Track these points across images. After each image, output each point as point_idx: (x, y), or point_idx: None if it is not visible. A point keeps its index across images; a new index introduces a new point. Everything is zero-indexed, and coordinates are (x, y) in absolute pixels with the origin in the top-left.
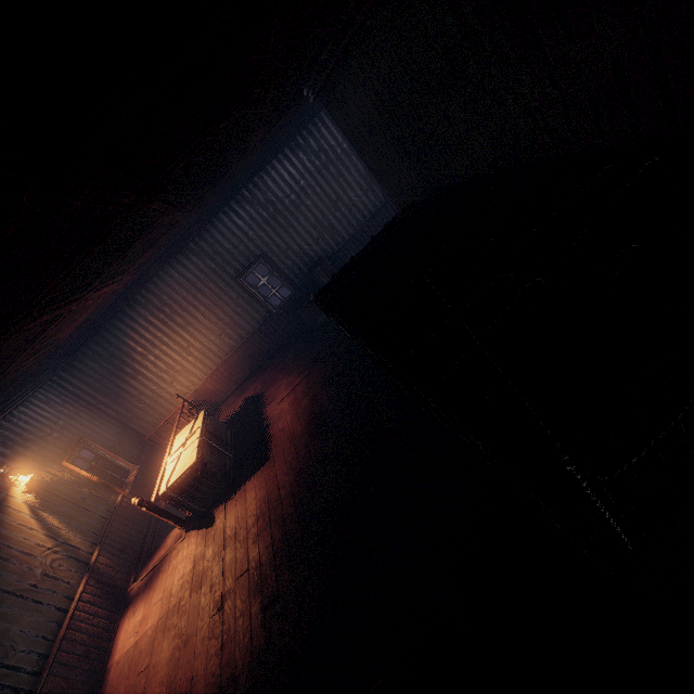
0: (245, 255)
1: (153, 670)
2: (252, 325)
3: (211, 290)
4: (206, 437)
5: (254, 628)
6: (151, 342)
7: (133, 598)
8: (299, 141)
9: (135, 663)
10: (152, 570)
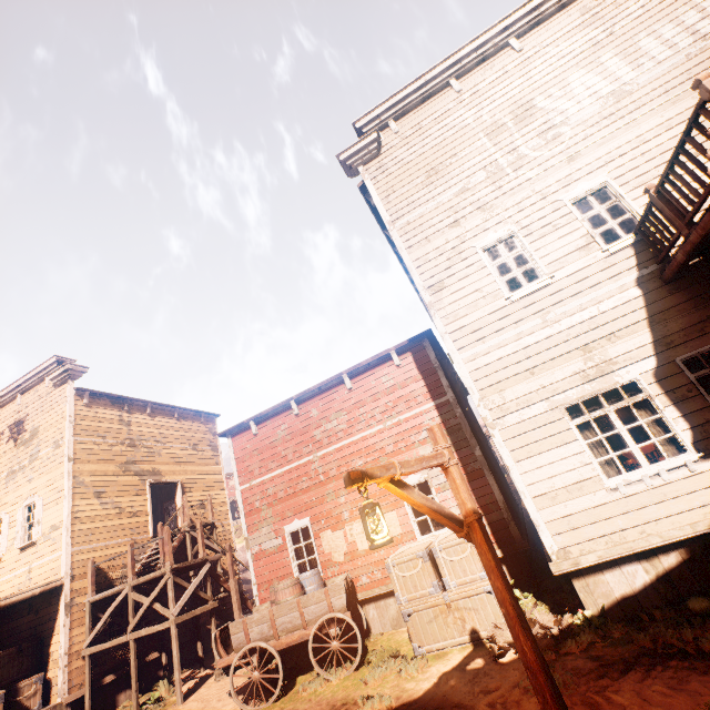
0: None
1: None
2: None
3: None
4: None
5: None
6: None
7: None
8: None
9: None
10: None
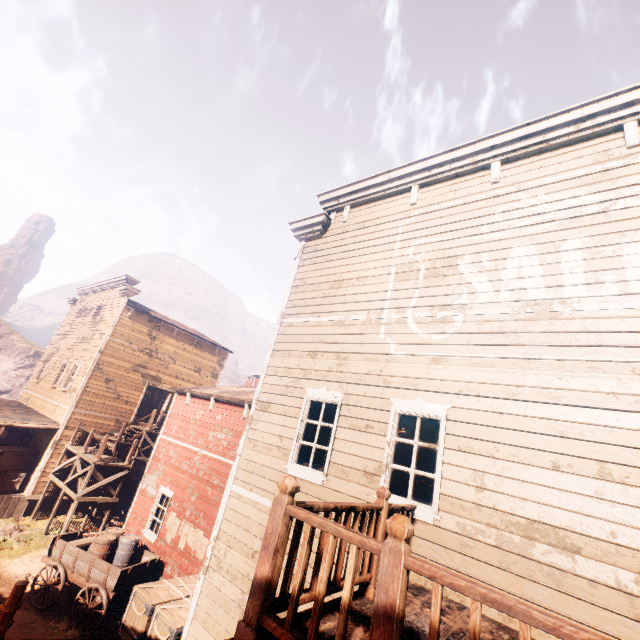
0: None
1: None
2: None
3: None
4: None
5: None
6: None
7: None
8: None
9: None
10: None
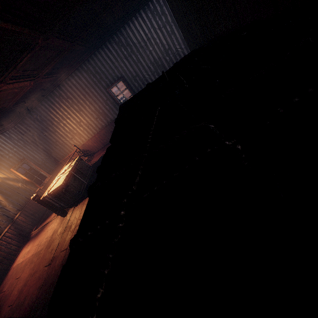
0: (112, 76)
1: (19, 281)
2: (113, 116)
3: (93, 93)
4: (74, 171)
5: (53, 285)
6: (61, 116)
7: (31, 238)
8: (150, 6)
9: (17, 272)
10: (41, 228)
